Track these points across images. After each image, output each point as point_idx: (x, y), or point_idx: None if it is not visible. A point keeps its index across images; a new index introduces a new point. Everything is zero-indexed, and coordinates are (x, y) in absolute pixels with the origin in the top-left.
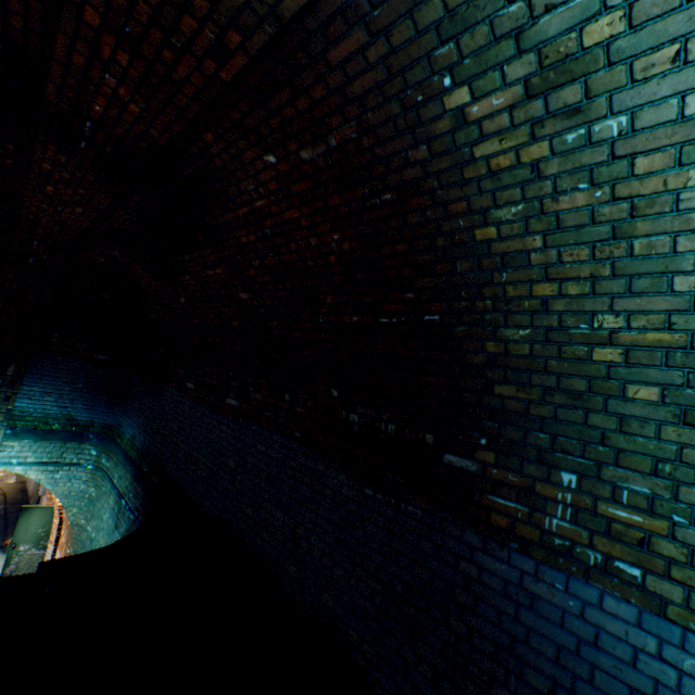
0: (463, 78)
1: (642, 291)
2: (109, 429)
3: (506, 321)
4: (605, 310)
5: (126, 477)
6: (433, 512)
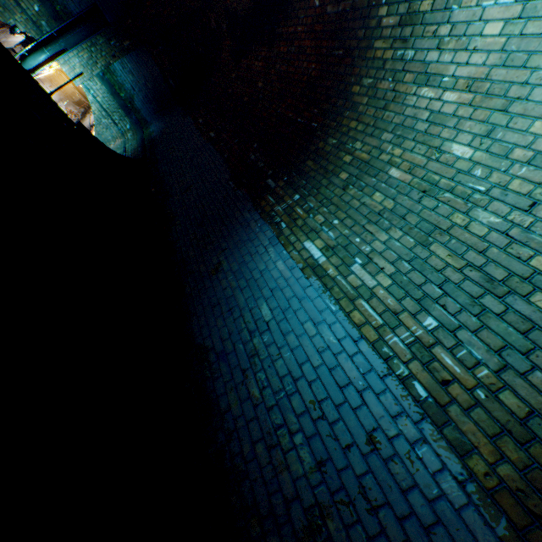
0: (388, 2)
1: (374, 136)
2: (144, 122)
3: (333, 135)
4: (361, 140)
5: (134, 146)
6: (246, 195)
